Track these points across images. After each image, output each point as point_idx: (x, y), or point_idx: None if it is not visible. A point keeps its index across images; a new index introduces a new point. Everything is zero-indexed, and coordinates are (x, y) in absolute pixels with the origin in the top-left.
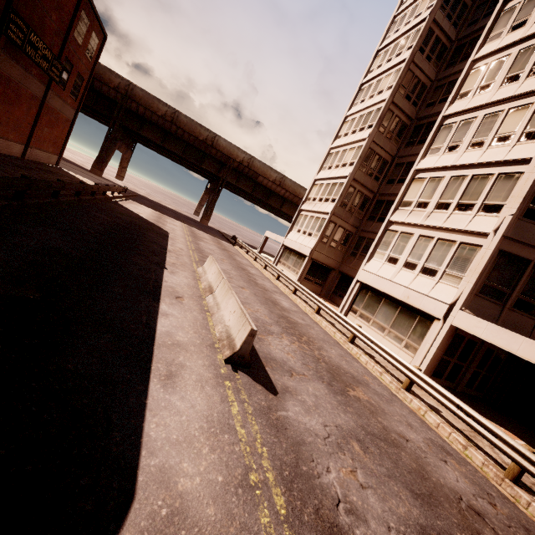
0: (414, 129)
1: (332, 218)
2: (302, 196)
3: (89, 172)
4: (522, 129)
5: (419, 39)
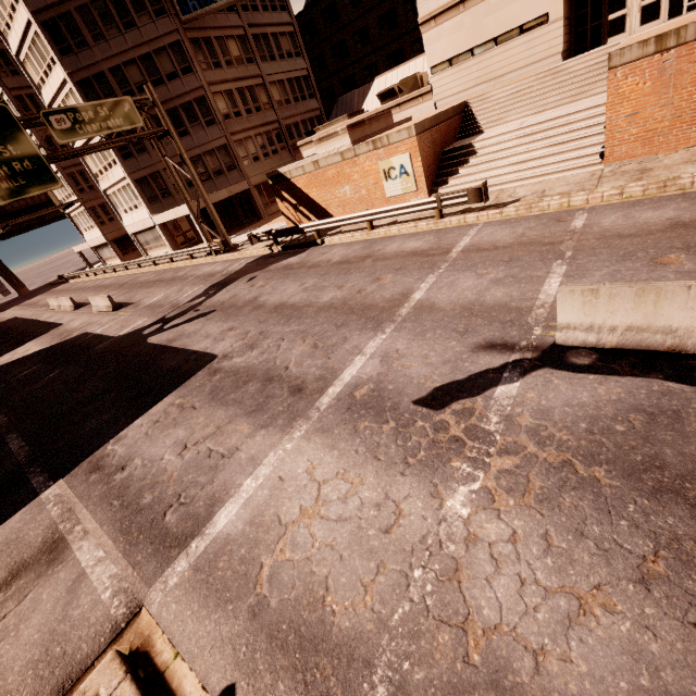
0: None
1: (87, 206)
2: None
3: None
4: None
5: None
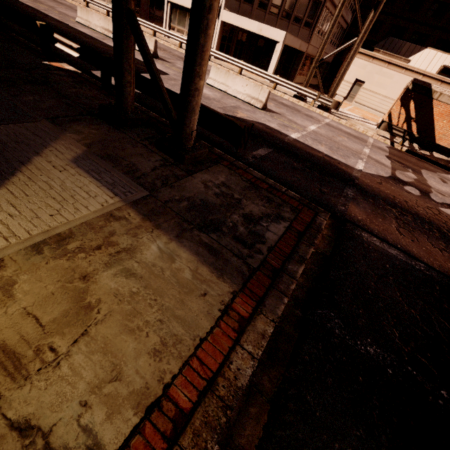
0: None
1: None
2: None
3: None
4: None
5: None
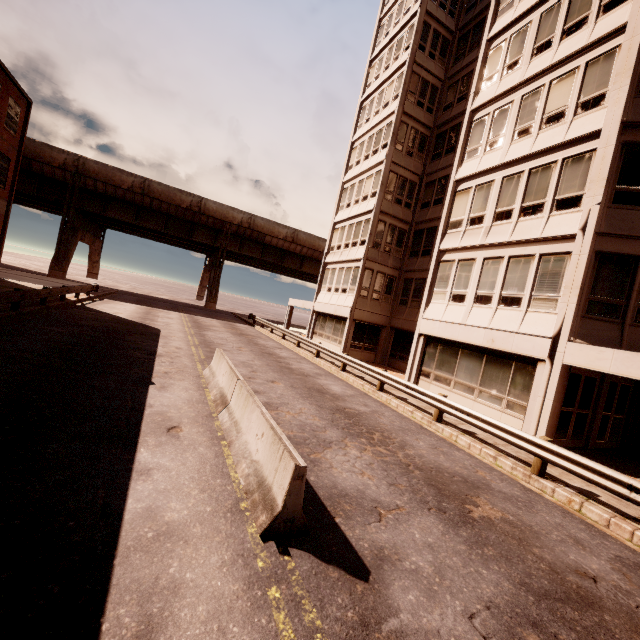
0: (436, 139)
1: (366, 264)
2: (322, 249)
3: (47, 276)
4: (575, 100)
5: (415, 36)
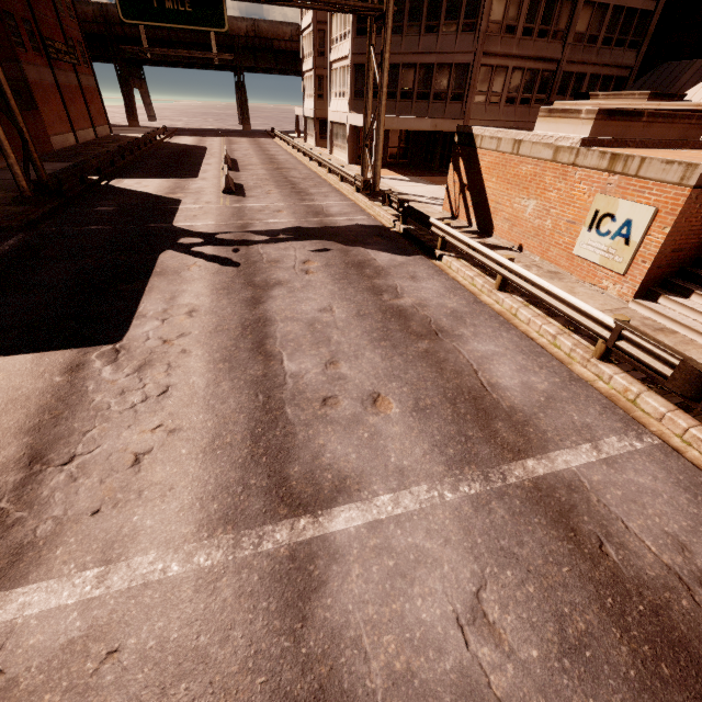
0: None
1: (317, 72)
2: None
3: (129, 128)
4: None
5: None
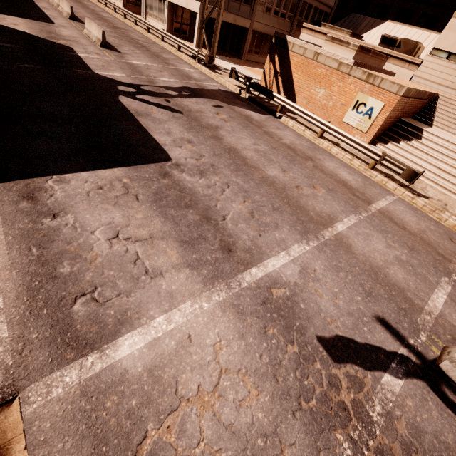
0: None
1: None
2: None
3: None
4: None
5: None
